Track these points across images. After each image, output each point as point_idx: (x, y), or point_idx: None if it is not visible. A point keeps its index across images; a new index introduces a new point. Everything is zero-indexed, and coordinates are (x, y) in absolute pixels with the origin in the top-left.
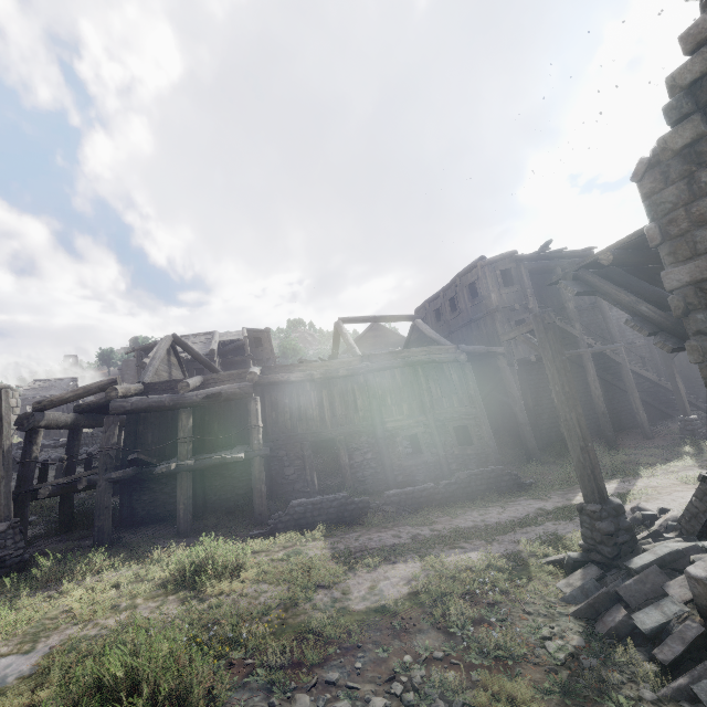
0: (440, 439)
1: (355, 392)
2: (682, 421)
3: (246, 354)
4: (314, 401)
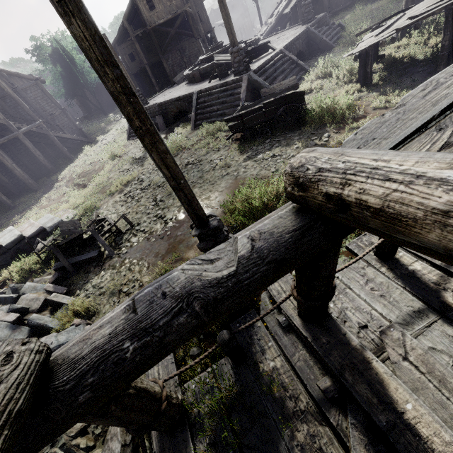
0: None
1: None
2: None
3: None
4: None
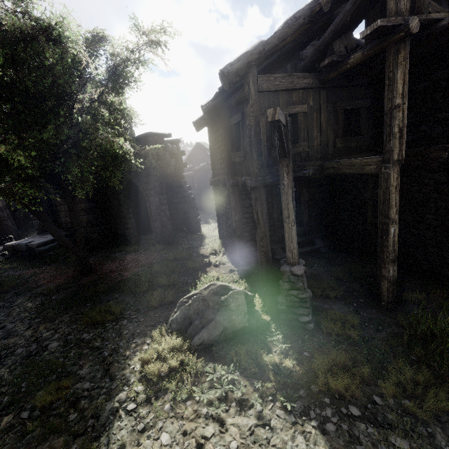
0: None
1: None
2: None
3: None
4: None
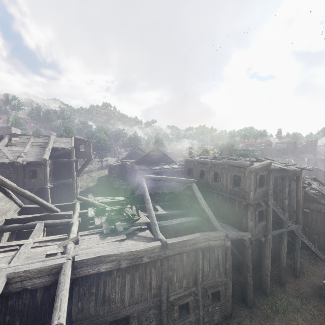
0: (202, 303)
1: (151, 275)
2: (324, 285)
3: (71, 159)
4: (117, 286)
